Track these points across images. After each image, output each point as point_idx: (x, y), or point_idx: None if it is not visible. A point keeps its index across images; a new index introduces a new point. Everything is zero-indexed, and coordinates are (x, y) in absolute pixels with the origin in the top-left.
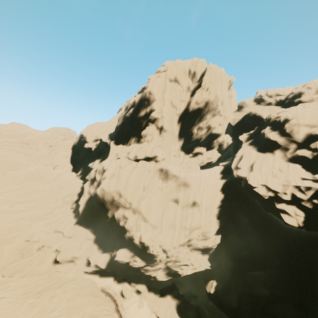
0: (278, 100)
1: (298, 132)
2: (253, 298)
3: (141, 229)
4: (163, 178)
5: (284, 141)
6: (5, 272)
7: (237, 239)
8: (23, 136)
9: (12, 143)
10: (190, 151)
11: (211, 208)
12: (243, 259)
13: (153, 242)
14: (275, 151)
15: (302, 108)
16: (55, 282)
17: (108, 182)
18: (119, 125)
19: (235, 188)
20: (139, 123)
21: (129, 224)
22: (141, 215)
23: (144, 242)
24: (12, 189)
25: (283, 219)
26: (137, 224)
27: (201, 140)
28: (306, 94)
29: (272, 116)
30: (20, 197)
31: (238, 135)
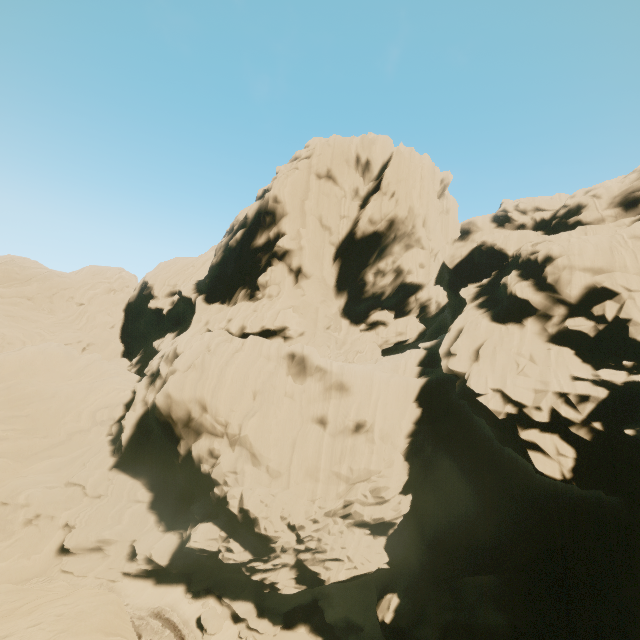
0: (537, 220)
1: (569, 283)
2: (472, 636)
3: (246, 480)
4: (295, 373)
5: (544, 300)
6: None
7: (445, 505)
8: (22, 284)
9: None
10: (362, 318)
11: (393, 437)
12: (453, 548)
13: (268, 509)
14: (525, 320)
15: (582, 235)
16: (28, 601)
17: (179, 379)
18: (217, 264)
19: (444, 395)
20: (255, 261)
21: (220, 470)
22: (245, 452)
23: (248, 510)
24: None
25: (534, 464)
26: (236, 471)
27: (385, 297)
28: (590, 209)
29: (523, 250)
30: None
31: (459, 288)
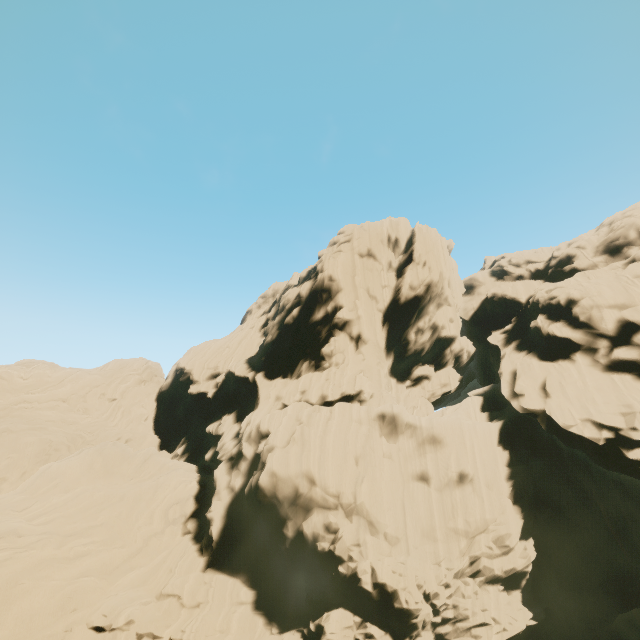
0: (532, 270)
1: (602, 320)
2: None
3: (369, 552)
4: (387, 433)
5: (584, 336)
6: None
7: (570, 542)
8: (56, 386)
9: (36, 403)
10: (405, 375)
11: (496, 482)
12: (600, 584)
13: (404, 578)
14: (572, 355)
15: (586, 279)
16: None
17: (282, 455)
18: (272, 342)
19: (525, 434)
20: (315, 334)
21: (344, 544)
22: (363, 520)
23: (384, 583)
24: (53, 504)
25: None
26: (359, 543)
27: (424, 353)
28: (580, 257)
29: (540, 297)
30: (73, 522)
31: (482, 337)
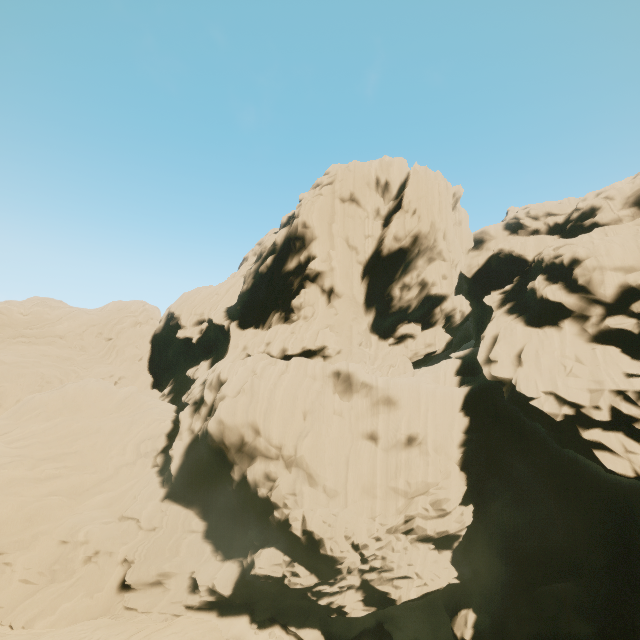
0: (551, 224)
1: (602, 284)
2: None
3: (305, 502)
4: (342, 391)
5: (578, 302)
6: (15, 616)
7: (509, 513)
8: (54, 323)
9: (33, 338)
10: (389, 332)
11: (446, 448)
12: (527, 557)
13: (332, 529)
14: (561, 322)
15: (602, 236)
16: (132, 633)
17: (230, 405)
18: (247, 291)
19: (490, 402)
20: (287, 285)
21: (279, 492)
22: (302, 472)
23: (312, 531)
24: (32, 431)
25: (602, 463)
26: (295, 492)
27: (411, 310)
28: (605, 210)
29: (545, 255)
30: (48, 448)
31: (481, 296)
